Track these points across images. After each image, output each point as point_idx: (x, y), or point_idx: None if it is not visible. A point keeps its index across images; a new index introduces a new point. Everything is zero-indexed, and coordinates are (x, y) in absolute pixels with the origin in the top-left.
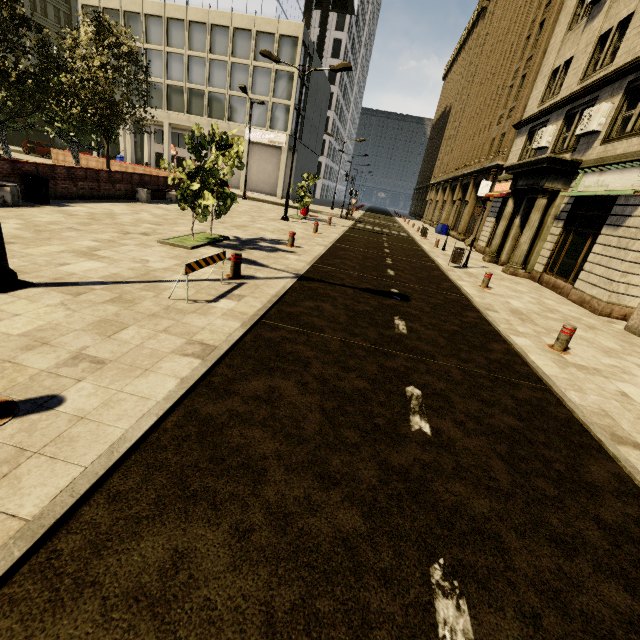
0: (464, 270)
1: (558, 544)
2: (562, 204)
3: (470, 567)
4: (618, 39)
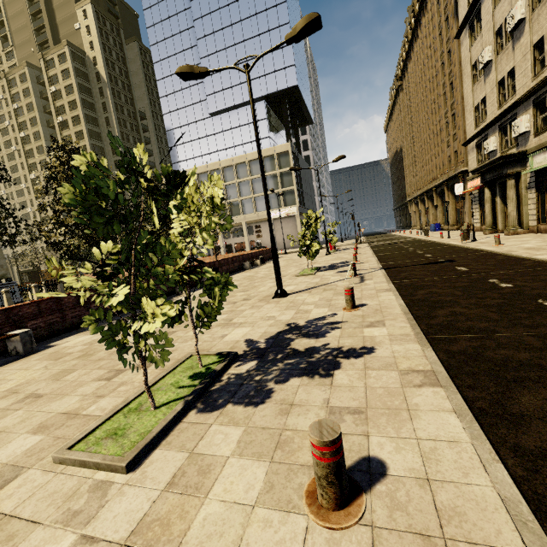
0: (475, 242)
1: None
2: (527, 178)
3: None
4: (511, 81)
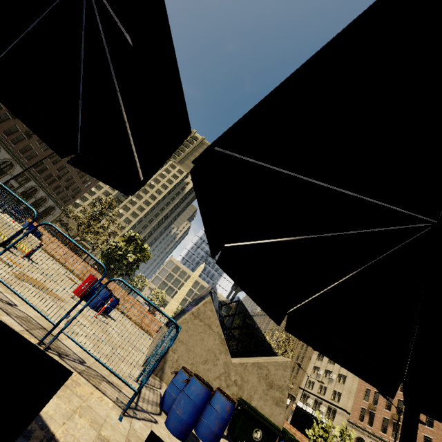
0: None
1: None
2: None
3: None
4: (324, 389)
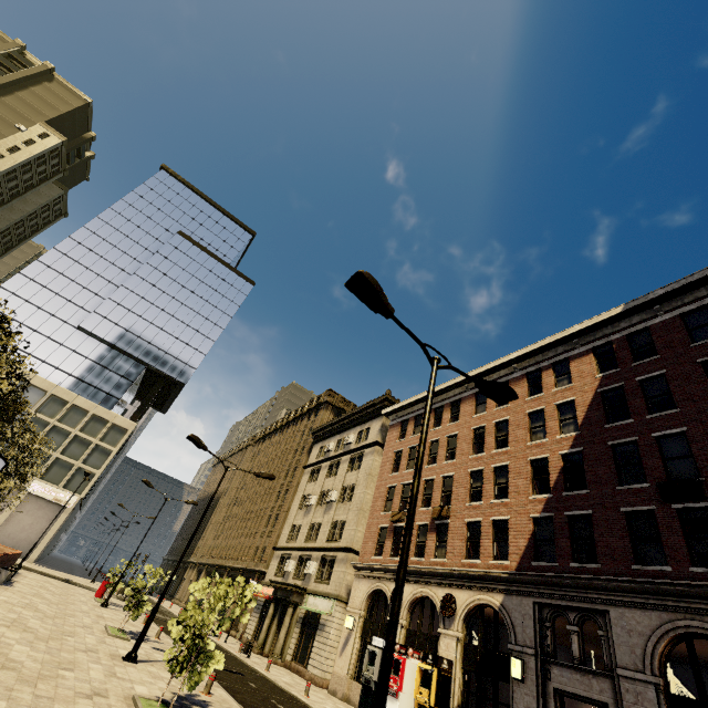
0: (250, 659)
1: None
2: (300, 612)
3: None
4: (318, 529)
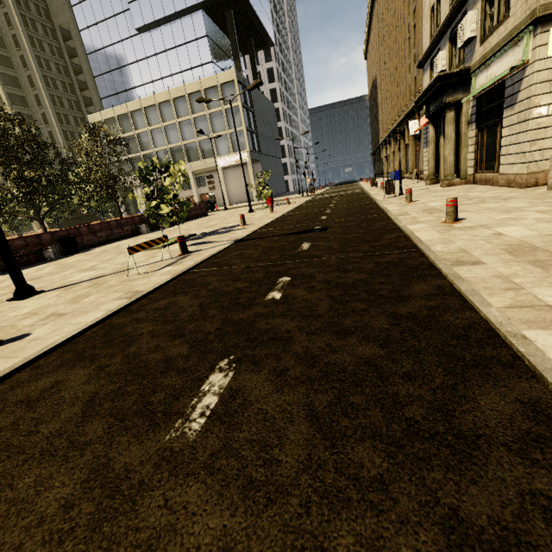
0: (398, 197)
1: (340, 333)
2: (469, 109)
3: (252, 356)
4: None
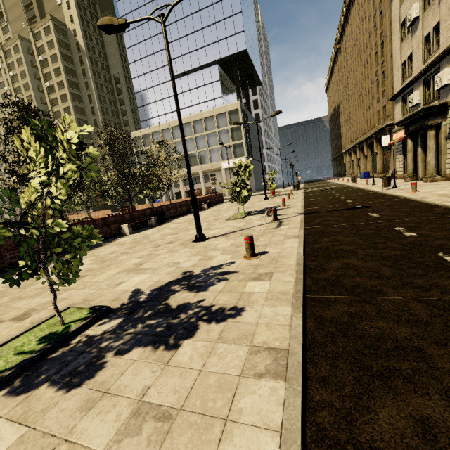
0: (395, 189)
1: None
2: (447, 129)
3: None
4: (437, 35)
